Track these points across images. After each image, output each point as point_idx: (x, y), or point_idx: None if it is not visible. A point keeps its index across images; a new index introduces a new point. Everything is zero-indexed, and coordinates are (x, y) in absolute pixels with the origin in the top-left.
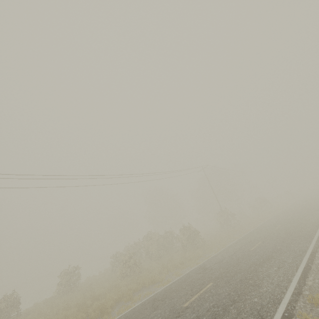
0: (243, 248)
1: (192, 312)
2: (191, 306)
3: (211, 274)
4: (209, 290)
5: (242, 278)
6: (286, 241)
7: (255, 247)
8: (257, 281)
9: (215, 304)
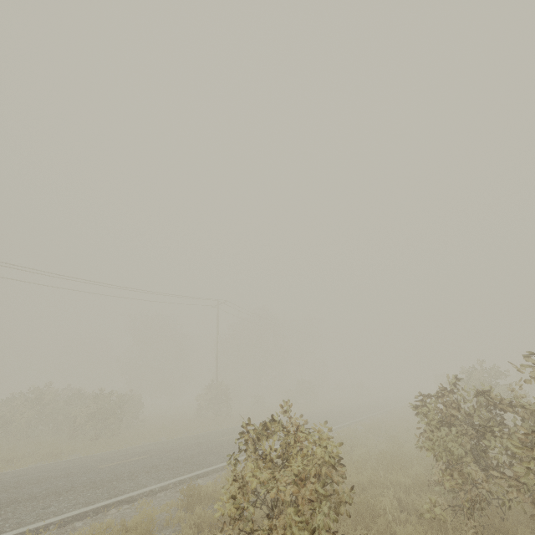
0: (104, 461)
1: None
2: None
3: None
4: None
5: None
6: (157, 467)
7: (115, 463)
8: None
9: None
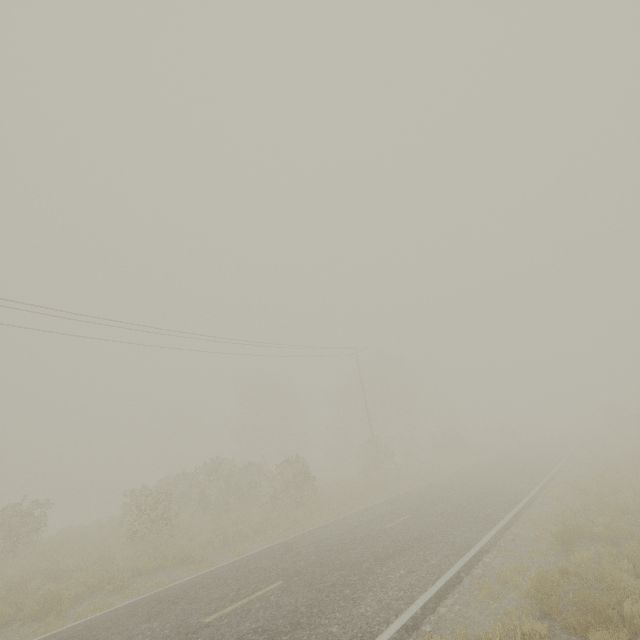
0: (376, 522)
1: (211, 637)
2: (217, 623)
3: (290, 564)
4: (268, 596)
5: (338, 582)
6: (450, 523)
7: (395, 523)
8: (359, 592)
9: (261, 627)
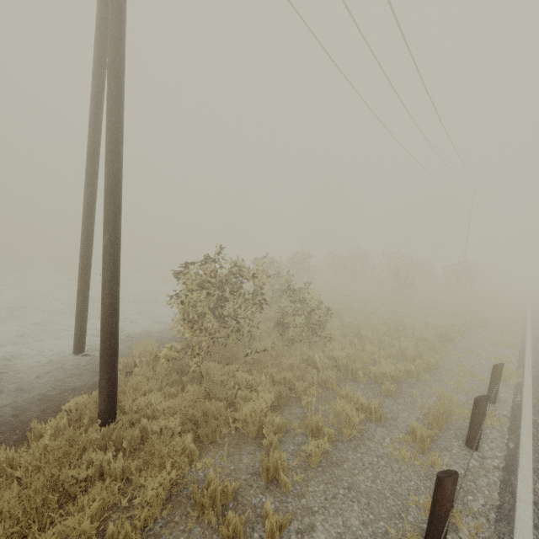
0: None
1: None
2: None
3: None
4: None
5: None
6: None
7: None
8: None
9: None
